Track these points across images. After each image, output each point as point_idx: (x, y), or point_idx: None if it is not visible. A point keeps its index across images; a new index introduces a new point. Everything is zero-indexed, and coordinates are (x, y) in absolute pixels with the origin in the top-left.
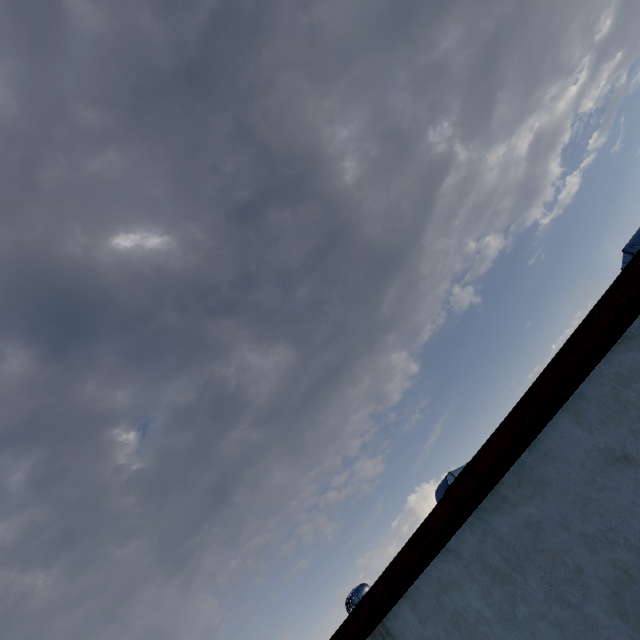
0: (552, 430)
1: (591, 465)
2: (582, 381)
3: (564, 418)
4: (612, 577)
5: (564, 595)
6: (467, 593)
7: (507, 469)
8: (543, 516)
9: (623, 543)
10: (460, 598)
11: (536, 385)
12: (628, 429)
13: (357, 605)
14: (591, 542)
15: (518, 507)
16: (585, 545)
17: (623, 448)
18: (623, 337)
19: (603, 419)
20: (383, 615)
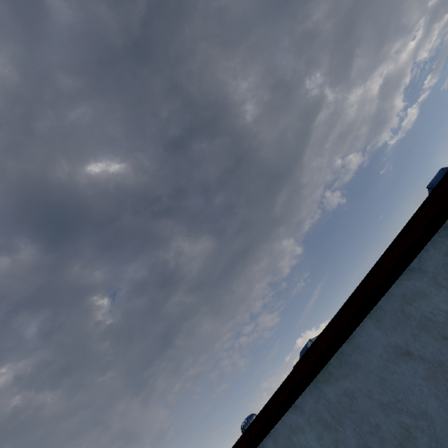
0: (361, 330)
1: (386, 356)
2: (380, 298)
3: (369, 322)
4: (399, 433)
5: (368, 443)
6: (308, 436)
7: (332, 355)
8: (355, 388)
9: (406, 411)
10: (303, 439)
11: (350, 299)
12: (410, 333)
13: (239, 438)
14: (386, 408)
15: (340, 381)
16: (382, 410)
17: (407, 346)
18: (407, 269)
19: (394, 325)
20: (255, 446)
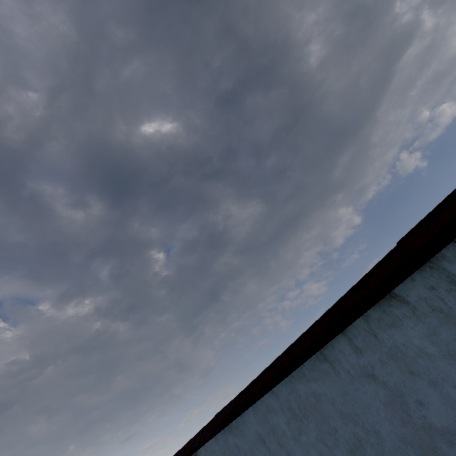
0: (247, 413)
1: (255, 437)
2: (256, 401)
3: (251, 411)
4: None
5: None
6: None
7: (232, 420)
8: (241, 446)
9: None
10: None
11: (243, 392)
12: (266, 431)
13: (189, 440)
14: None
15: (235, 437)
16: None
17: (264, 437)
18: (272, 390)
19: (261, 421)
20: (196, 449)
